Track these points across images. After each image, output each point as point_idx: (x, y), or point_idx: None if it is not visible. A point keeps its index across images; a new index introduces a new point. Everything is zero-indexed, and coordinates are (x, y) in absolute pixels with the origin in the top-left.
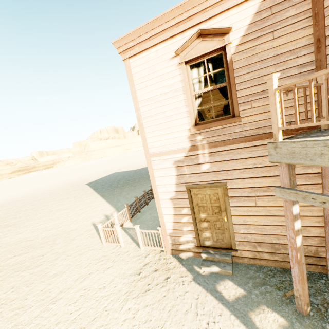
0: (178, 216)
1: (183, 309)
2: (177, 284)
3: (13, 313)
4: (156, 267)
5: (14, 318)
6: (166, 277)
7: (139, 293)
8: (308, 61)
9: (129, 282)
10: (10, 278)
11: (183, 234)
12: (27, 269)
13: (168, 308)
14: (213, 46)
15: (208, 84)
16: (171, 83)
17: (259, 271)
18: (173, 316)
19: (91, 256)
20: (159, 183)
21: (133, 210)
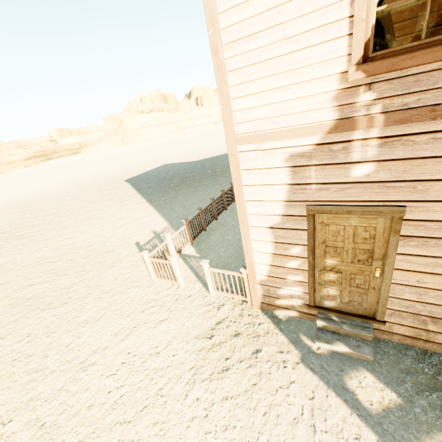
0: (280, 257)
1: (288, 415)
2: (273, 364)
3: (28, 377)
4: (237, 328)
5: (30, 387)
6: (255, 349)
7: (212, 372)
8: None
9: (196, 350)
10: (25, 319)
11: (286, 285)
12: (48, 307)
13: (262, 408)
14: None
15: None
16: None
17: (422, 361)
18: (272, 427)
19: (136, 297)
20: (251, 198)
21: (196, 228)
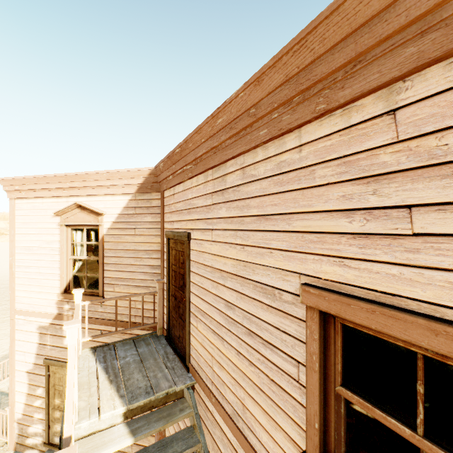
0: (31, 396)
1: None
2: None
3: None
4: None
5: None
6: None
7: None
8: (157, 265)
9: None
10: None
11: (33, 423)
12: None
13: None
14: (90, 220)
15: (84, 252)
16: (51, 239)
17: None
18: None
19: None
20: (19, 349)
21: None
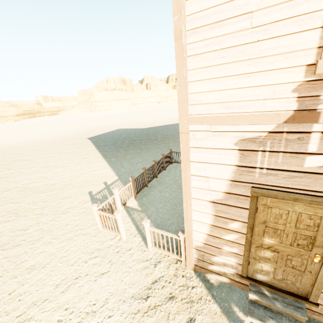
0: (218, 229)
1: None
2: None
3: None
4: (171, 290)
5: None
6: (189, 318)
7: None
8: None
9: (131, 313)
10: None
11: (221, 254)
12: (2, 248)
13: None
14: None
15: None
16: None
17: None
18: None
19: (82, 245)
20: (196, 173)
21: (140, 184)
